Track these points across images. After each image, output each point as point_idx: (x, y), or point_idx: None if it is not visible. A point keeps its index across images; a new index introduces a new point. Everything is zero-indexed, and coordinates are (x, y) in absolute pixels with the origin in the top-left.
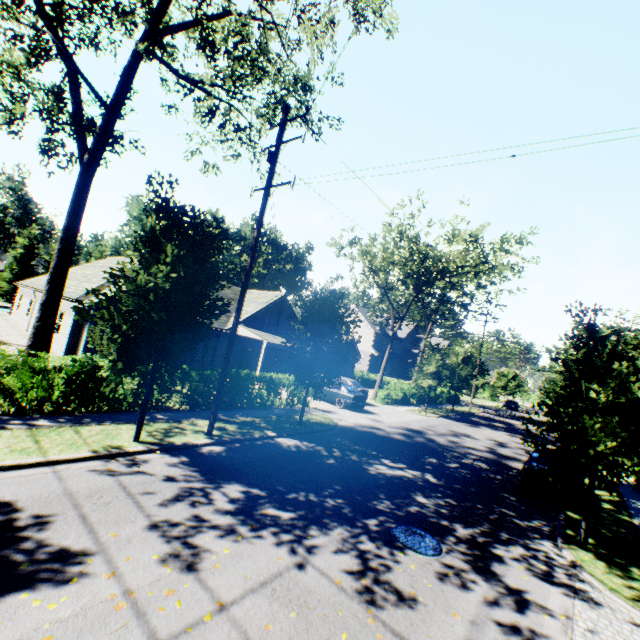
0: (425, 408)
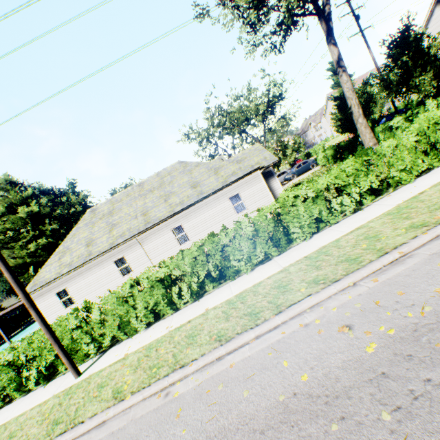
0: None
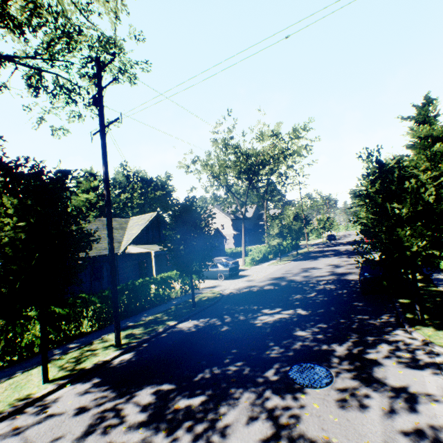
0: (280, 259)
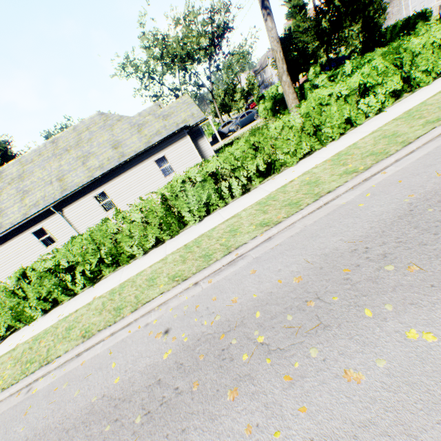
0: None
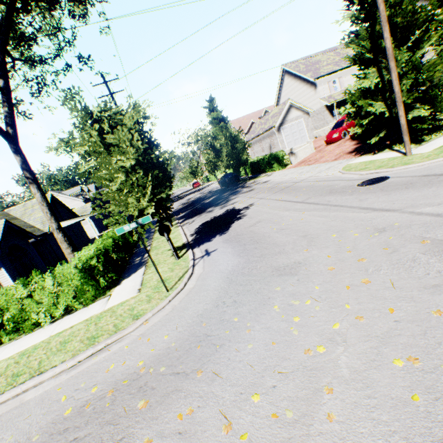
0: None
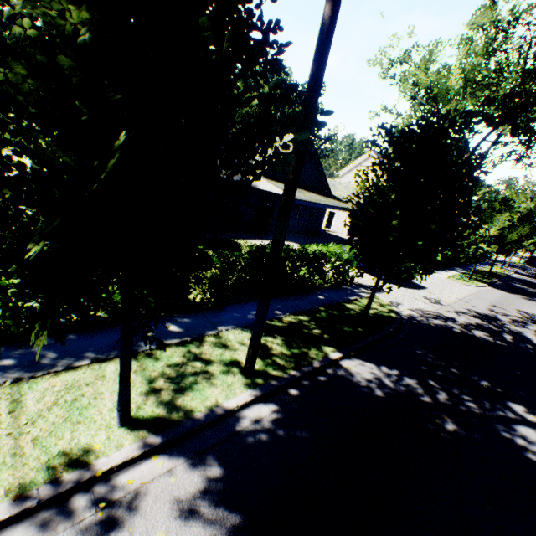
0: (469, 275)
